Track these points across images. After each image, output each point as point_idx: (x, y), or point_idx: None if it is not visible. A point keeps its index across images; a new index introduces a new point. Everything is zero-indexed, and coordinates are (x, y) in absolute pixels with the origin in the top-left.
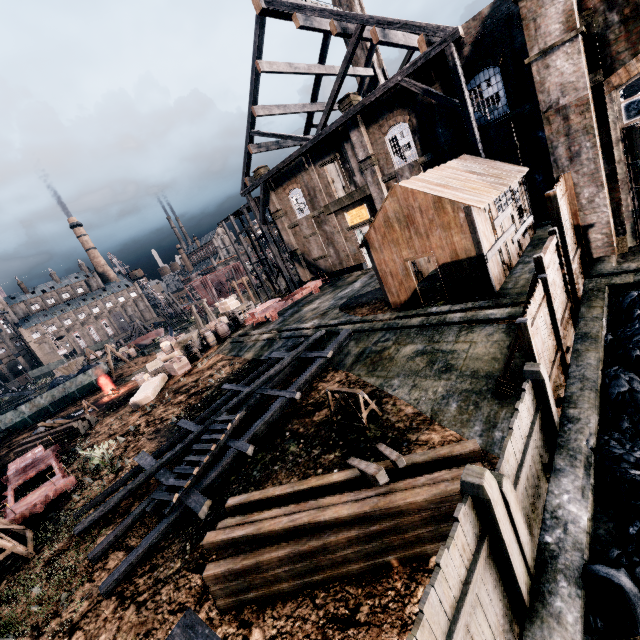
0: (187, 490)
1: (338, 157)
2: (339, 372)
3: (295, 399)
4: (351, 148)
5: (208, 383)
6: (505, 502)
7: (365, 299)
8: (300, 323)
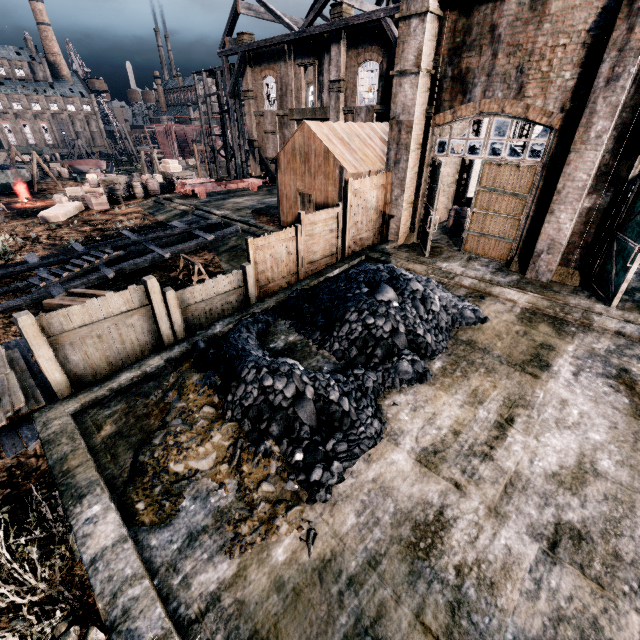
0: (54, 284)
1: (316, 65)
2: (211, 253)
3: (169, 259)
4: (329, 62)
5: (115, 226)
6: (166, 299)
7: (275, 211)
8: (216, 209)
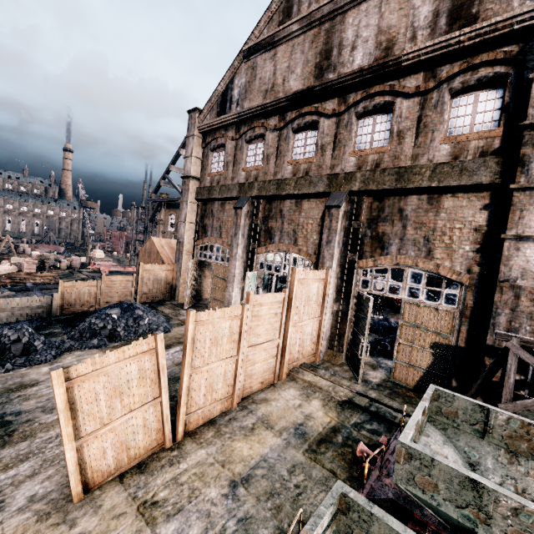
0: None
1: None
2: None
3: None
4: None
5: (29, 281)
6: None
7: None
8: None
